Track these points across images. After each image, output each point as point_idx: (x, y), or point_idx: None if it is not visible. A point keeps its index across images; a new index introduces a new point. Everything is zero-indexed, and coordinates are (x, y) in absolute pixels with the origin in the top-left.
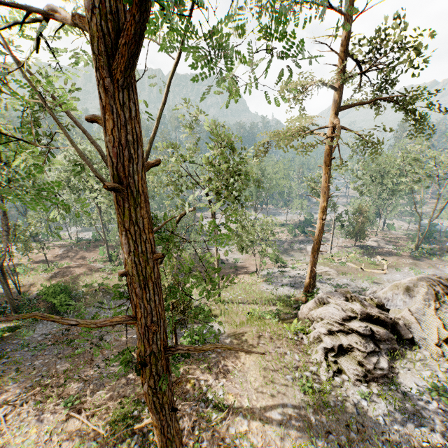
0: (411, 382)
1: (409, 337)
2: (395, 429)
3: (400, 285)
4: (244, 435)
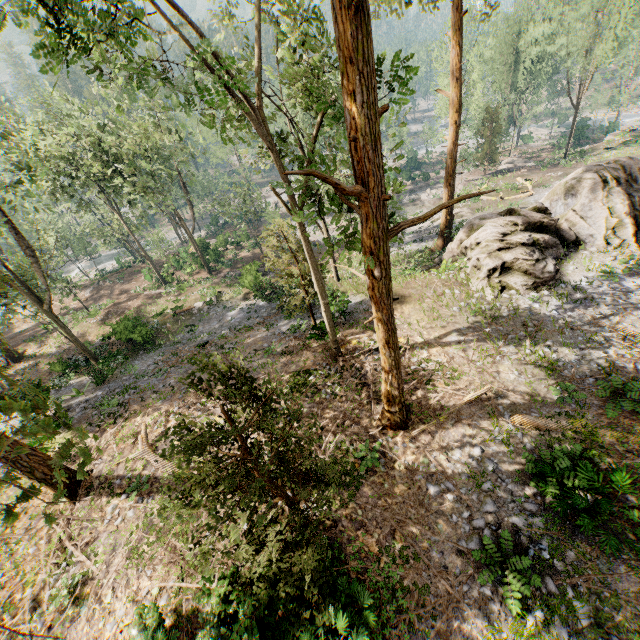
0: (580, 277)
1: (574, 239)
2: (570, 314)
3: (559, 188)
4: (428, 359)
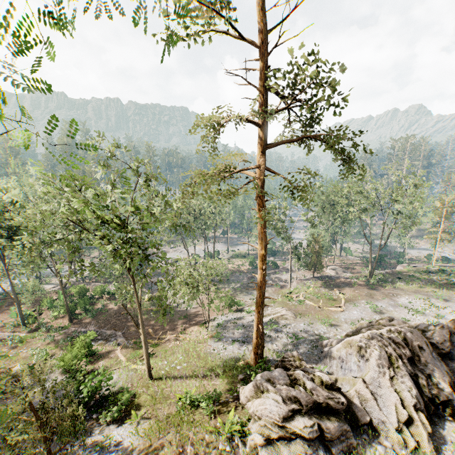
0: None
1: (367, 420)
2: None
3: (352, 343)
4: None
